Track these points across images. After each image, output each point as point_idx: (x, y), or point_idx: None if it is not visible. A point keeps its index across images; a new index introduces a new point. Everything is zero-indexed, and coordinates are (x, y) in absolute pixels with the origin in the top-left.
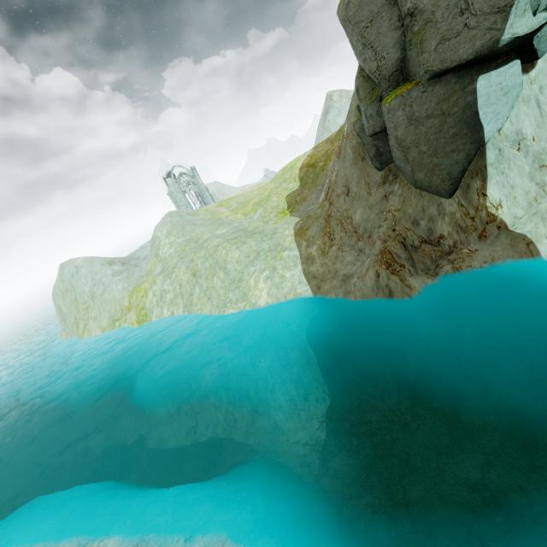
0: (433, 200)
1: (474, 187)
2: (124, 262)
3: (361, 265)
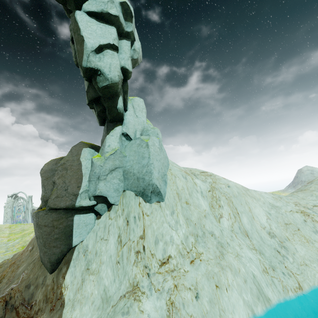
0: (44, 272)
1: (63, 271)
2: None
3: None
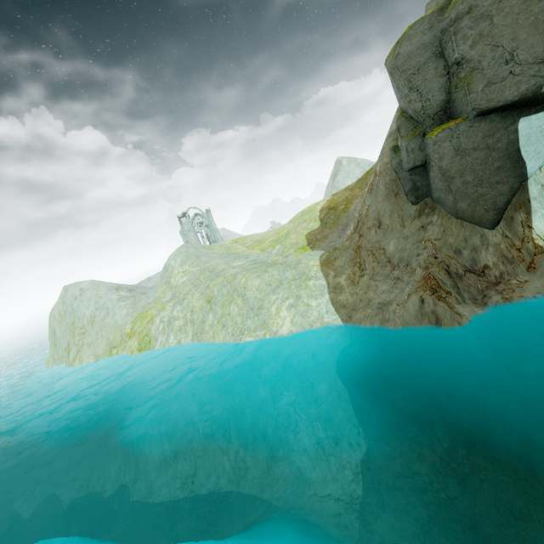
0: (476, 230)
1: (518, 219)
2: (131, 289)
3: (400, 292)
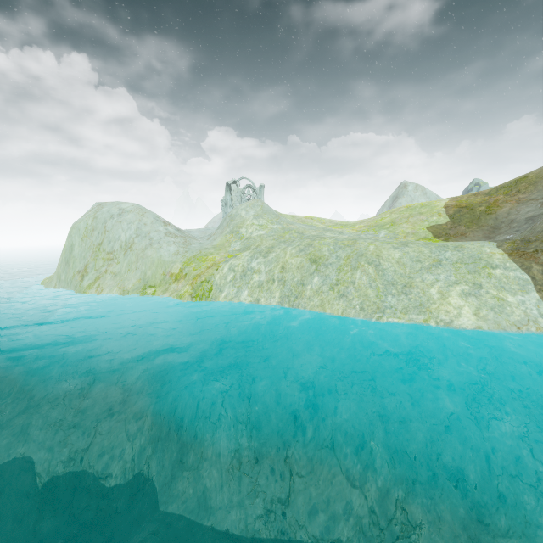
0: None
1: None
2: (179, 229)
3: None
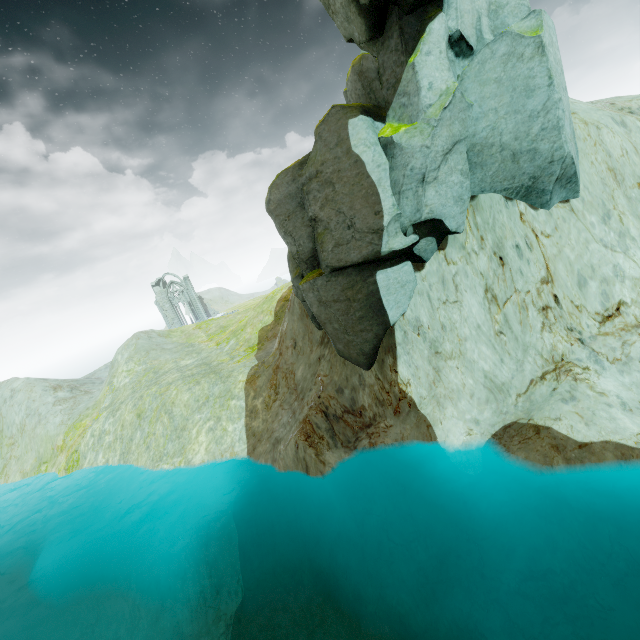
0: (355, 370)
1: (388, 363)
2: (74, 387)
3: (289, 430)
